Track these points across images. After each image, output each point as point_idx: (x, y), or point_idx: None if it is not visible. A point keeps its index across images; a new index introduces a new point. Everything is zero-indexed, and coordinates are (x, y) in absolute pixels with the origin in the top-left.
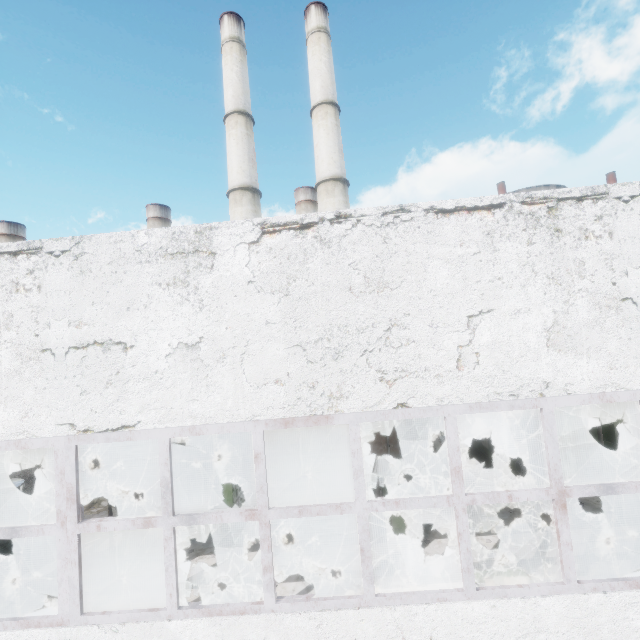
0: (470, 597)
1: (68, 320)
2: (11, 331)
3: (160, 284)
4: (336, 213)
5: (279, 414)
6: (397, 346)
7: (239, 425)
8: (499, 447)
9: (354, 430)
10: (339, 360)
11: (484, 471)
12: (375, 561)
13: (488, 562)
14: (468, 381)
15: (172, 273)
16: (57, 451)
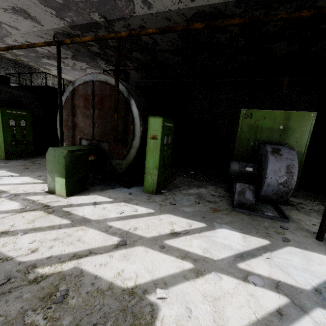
0: None
1: None
2: None
3: None
4: None
5: None
6: None
7: None
8: (231, 155)
9: None
10: None
11: (220, 179)
12: (25, 190)
13: (98, 222)
14: None
15: None
16: None
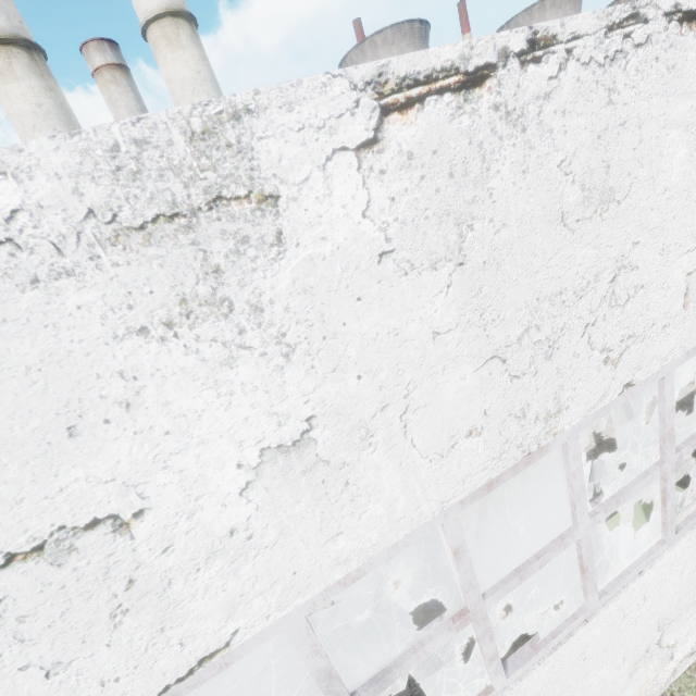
0: (671, 543)
1: None
2: None
3: (143, 330)
4: (529, 33)
5: (481, 480)
6: (624, 302)
7: (421, 527)
8: None
9: (573, 446)
10: (554, 356)
11: None
12: None
13: None
14: (692, 321)
15: (167, 287)
16: None
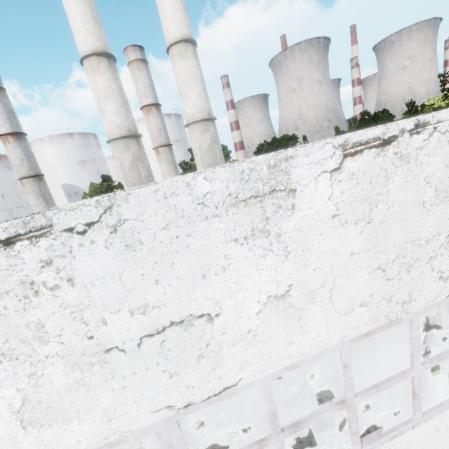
0: None
1: (128, 309)
2: (50, 343)
3: (236, 240)
4: (415, 121)
5: (364, 330)
6: None
7: (329, 348)
8: None
9: (416, 321)
10: (411, 271)
11: None
12: None
13: None
14: None
15: (248, 224)
16: (158, 432)
